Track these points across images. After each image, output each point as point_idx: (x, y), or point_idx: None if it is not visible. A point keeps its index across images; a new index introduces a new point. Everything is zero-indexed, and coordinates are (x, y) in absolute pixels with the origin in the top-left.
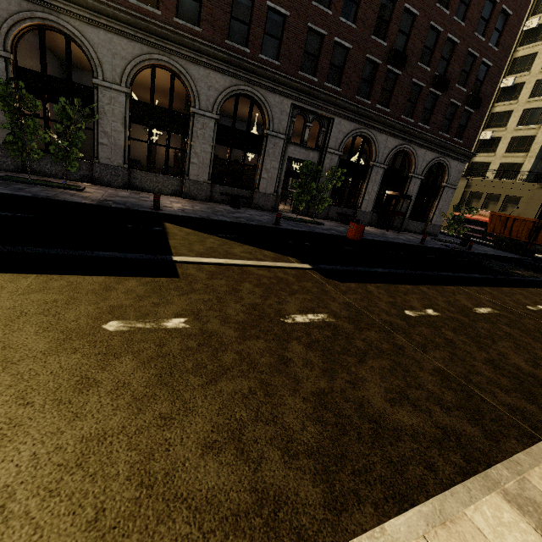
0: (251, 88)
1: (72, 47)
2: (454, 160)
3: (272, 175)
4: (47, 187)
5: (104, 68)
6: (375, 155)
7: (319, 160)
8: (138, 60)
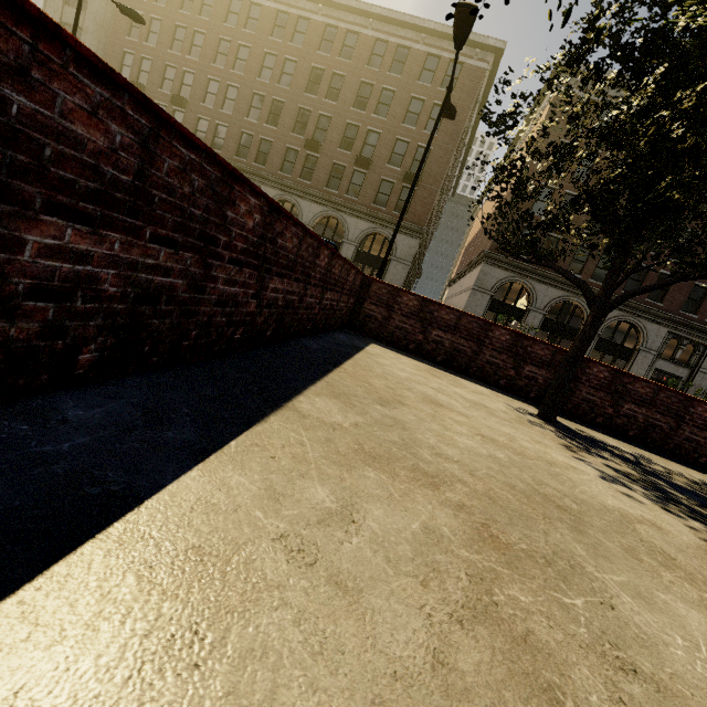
0: (634, 318)
1: None
2: None
3: None
4: None
5: (537, 302)
6: None
7: (688, 376)
8: (558, 299)
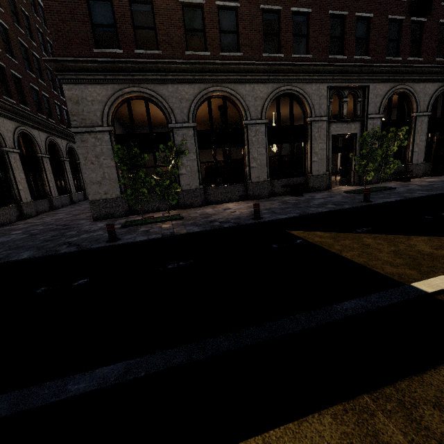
0: (290, 86)
1: (135, 112)
2: None
3: (321, 157)
4: (159, 223)
5: (175, 113)
6: (416, 106)
7: (361, 129)
8: (198, 97)
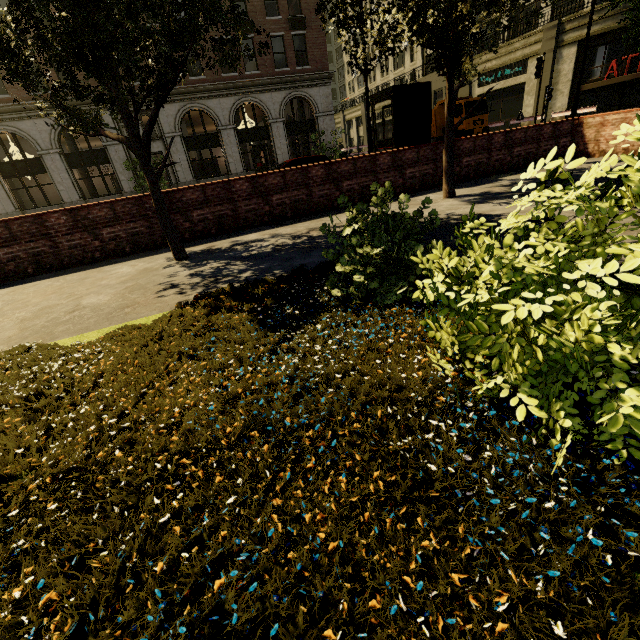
0: None
1: None
2: (312, 88)
3: (129, 176)
4: None
5: None
6: (216, 121)
7: (165, 147)
8: None
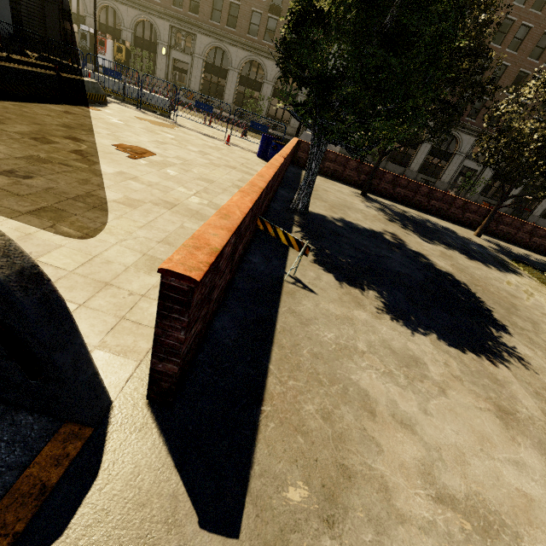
0: (455, 132)
1: None
2: None
3: (450, 173)
4: None
5: None
6: None
7: (482, 169)
8: None
